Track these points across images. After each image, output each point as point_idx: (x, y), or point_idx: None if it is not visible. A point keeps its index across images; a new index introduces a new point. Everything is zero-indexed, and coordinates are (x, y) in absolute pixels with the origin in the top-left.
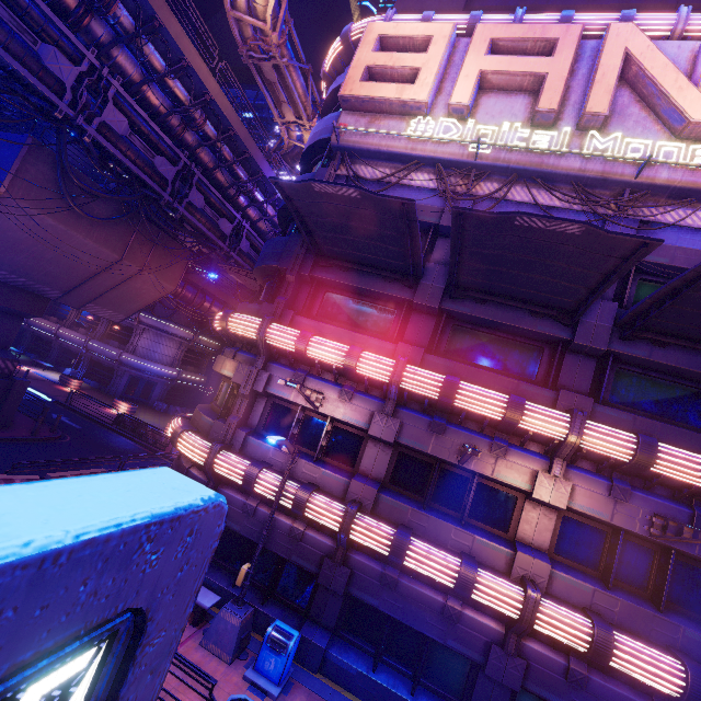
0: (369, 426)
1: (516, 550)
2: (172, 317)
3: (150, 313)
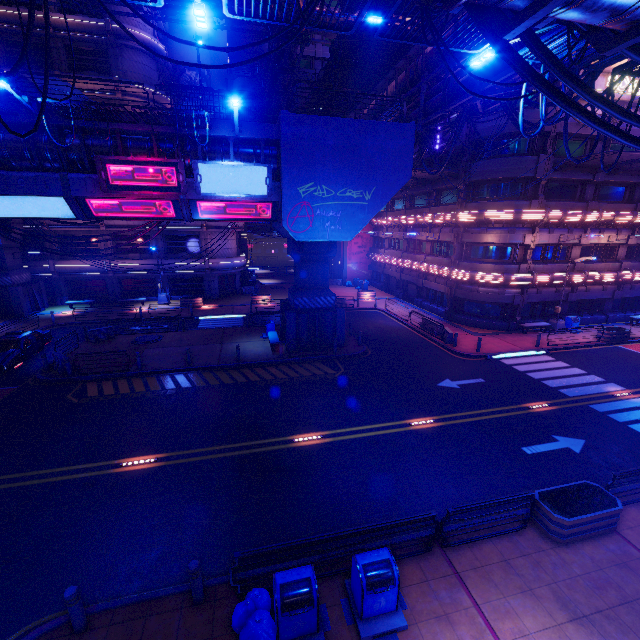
0: (579, 241)
1: (621, 262)
2: None
3: None
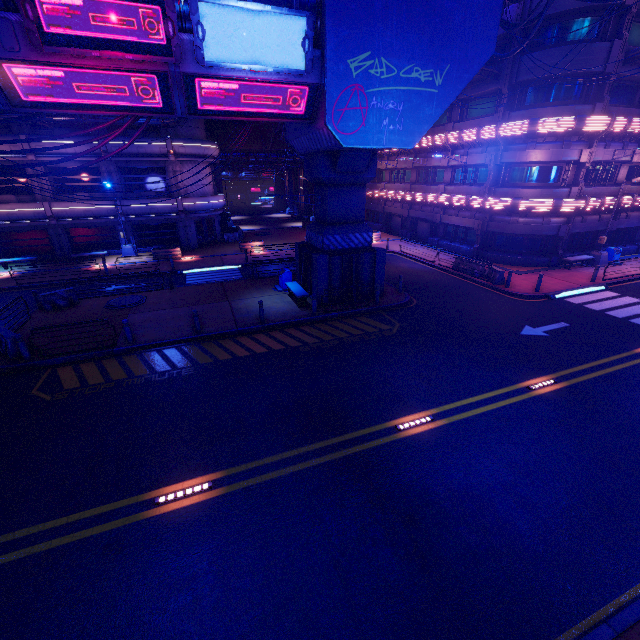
0: (630, 159)
1: None
2: (196, 135)
3: (183, 139)
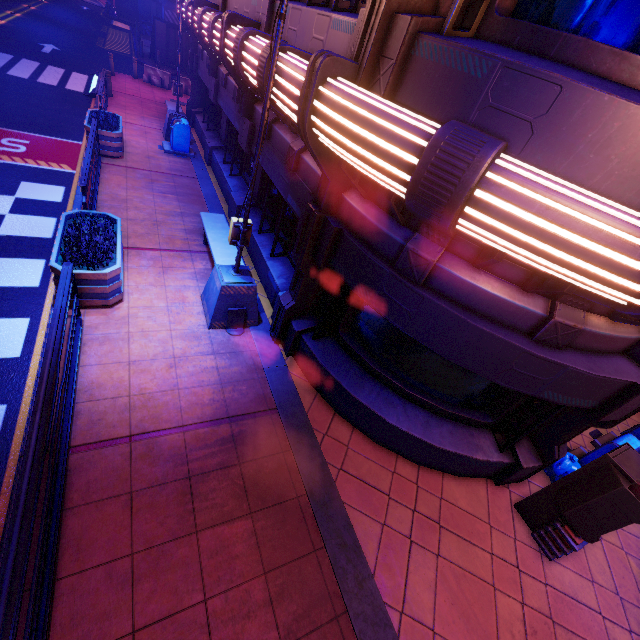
0: None
1: None
2: None
3: None
